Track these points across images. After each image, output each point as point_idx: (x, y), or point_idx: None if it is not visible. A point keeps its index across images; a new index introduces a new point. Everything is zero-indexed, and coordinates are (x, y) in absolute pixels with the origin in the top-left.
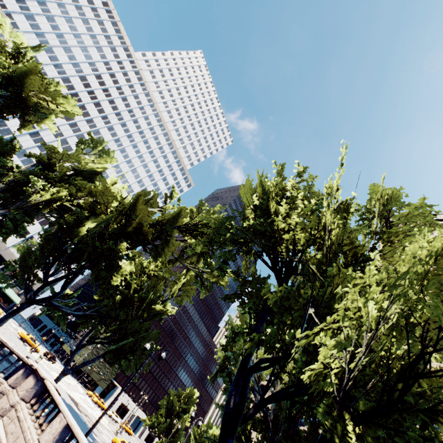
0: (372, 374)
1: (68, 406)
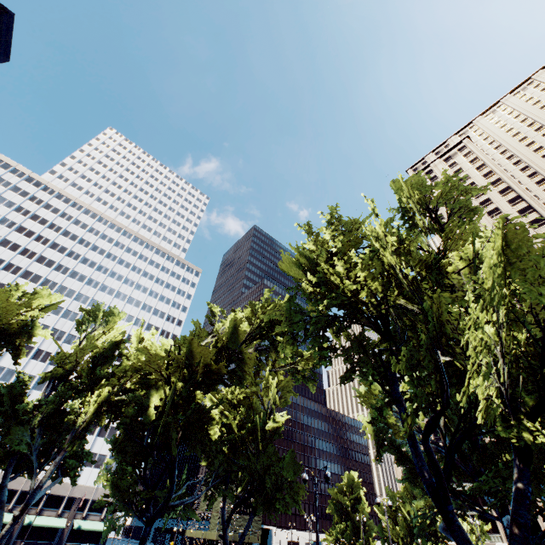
0: (518, 371)
1: None
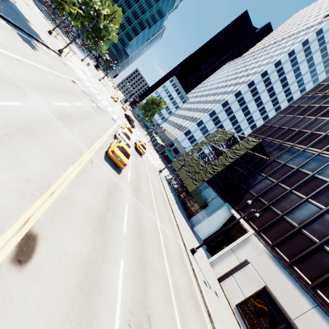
0: None
1: (51, 21)
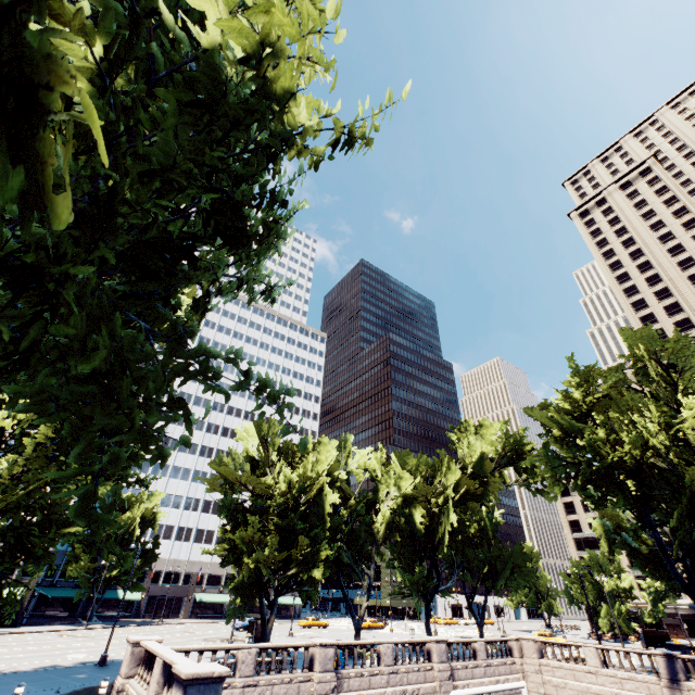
0: None
1: None
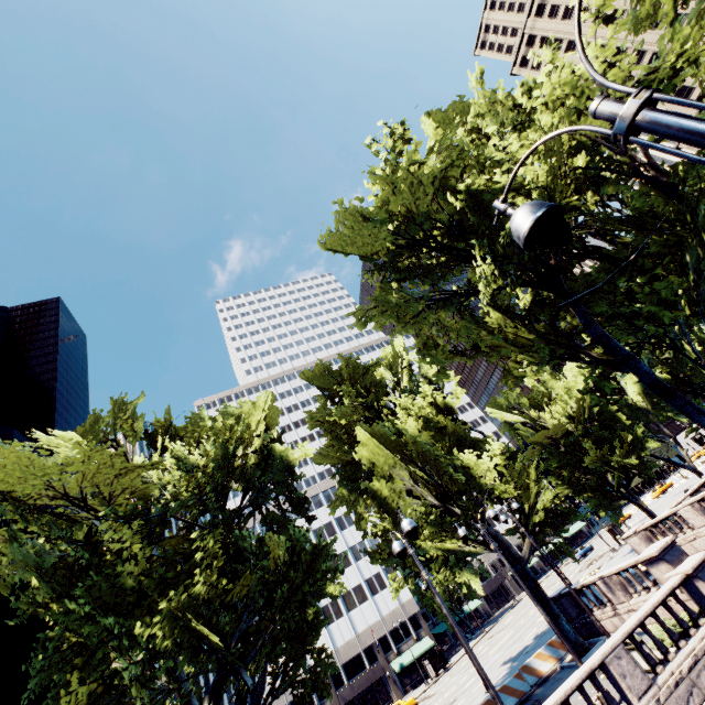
0: None
1: None
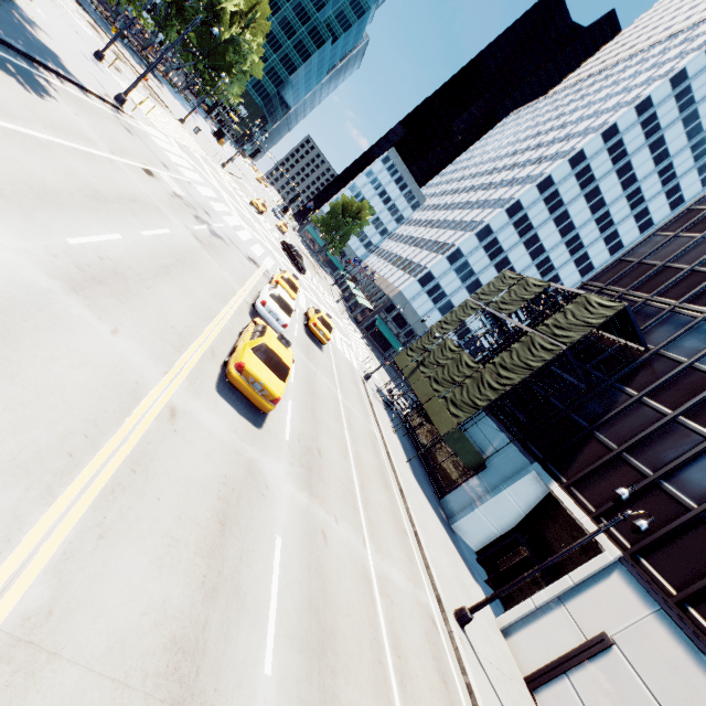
0: None
1: (110, 34)
